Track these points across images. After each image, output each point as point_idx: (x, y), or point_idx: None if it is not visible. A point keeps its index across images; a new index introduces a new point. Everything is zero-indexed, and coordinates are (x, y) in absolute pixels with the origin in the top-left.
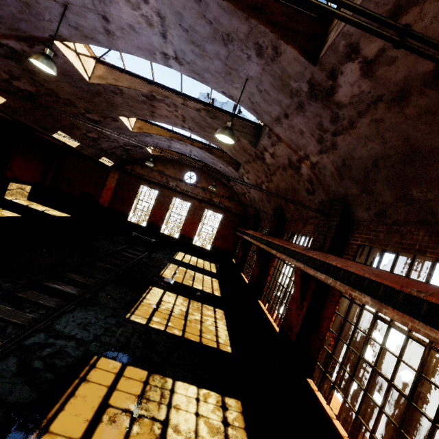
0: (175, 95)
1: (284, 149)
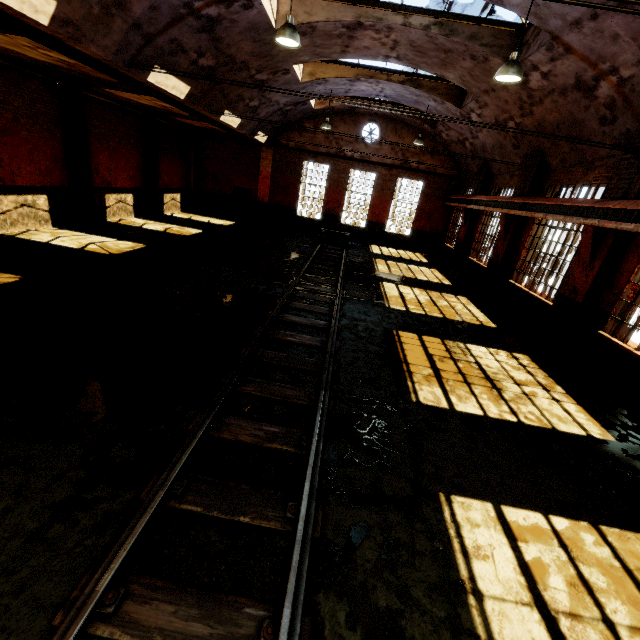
0: (391, 13)
1: (572, 63)
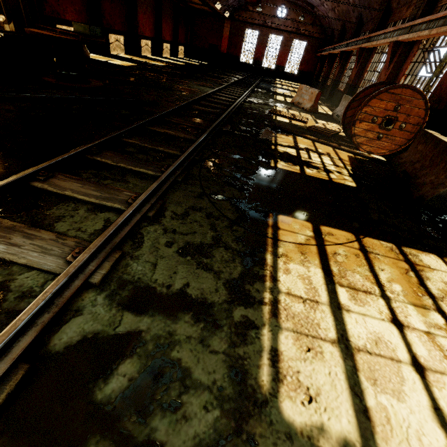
0: None
1: None
